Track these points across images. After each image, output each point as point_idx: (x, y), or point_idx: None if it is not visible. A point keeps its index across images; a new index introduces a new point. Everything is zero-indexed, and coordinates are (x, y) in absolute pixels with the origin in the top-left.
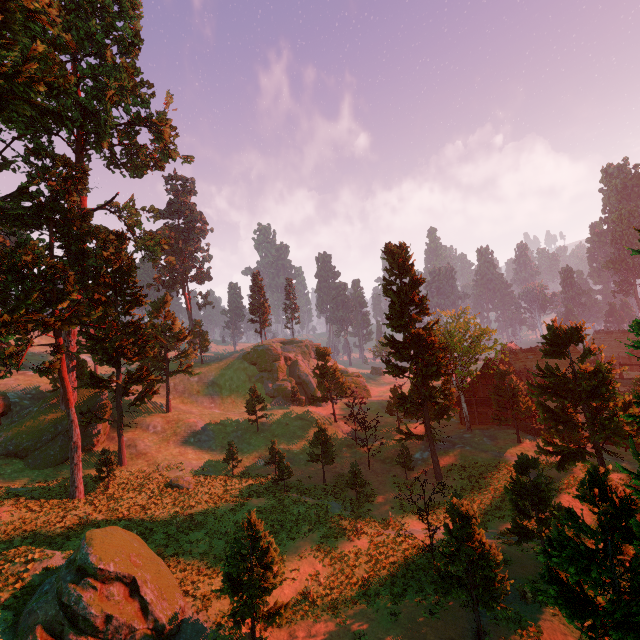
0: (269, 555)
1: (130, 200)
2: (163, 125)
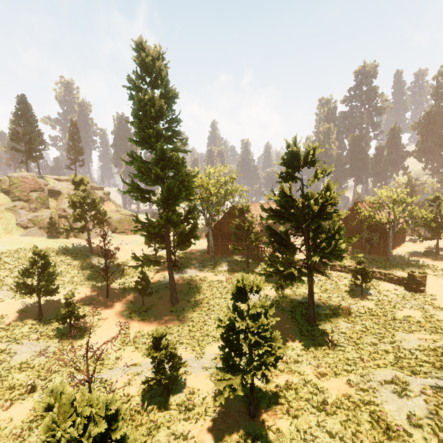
0: None
1: None
2: None
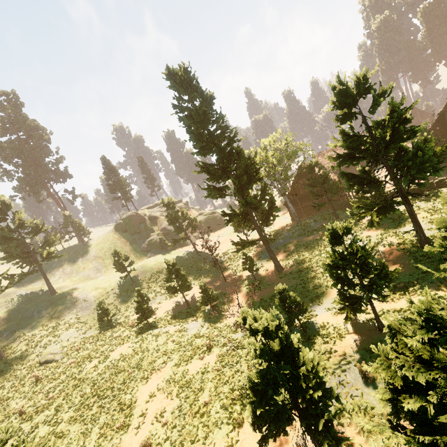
0: None
1: None
2: None
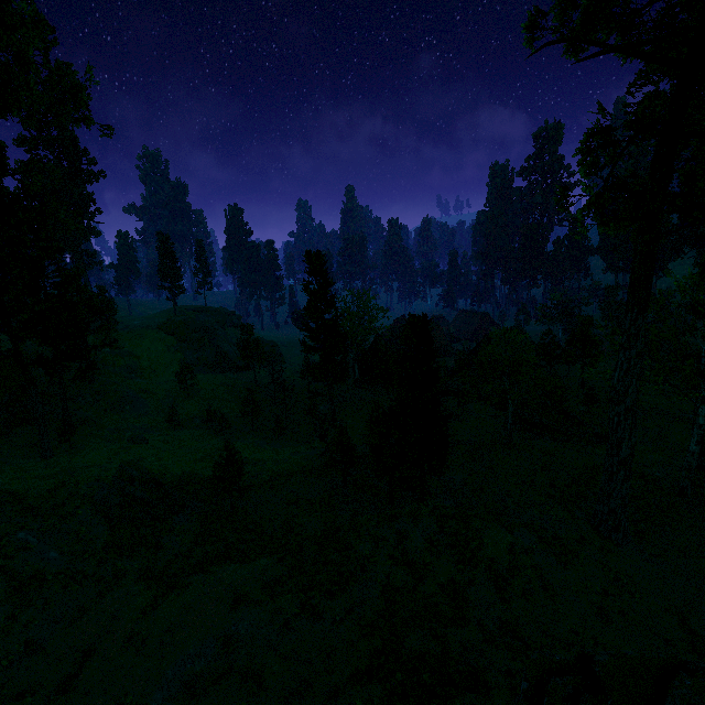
0: (240, 462)
1: (28, 160)
2: (77, 90)
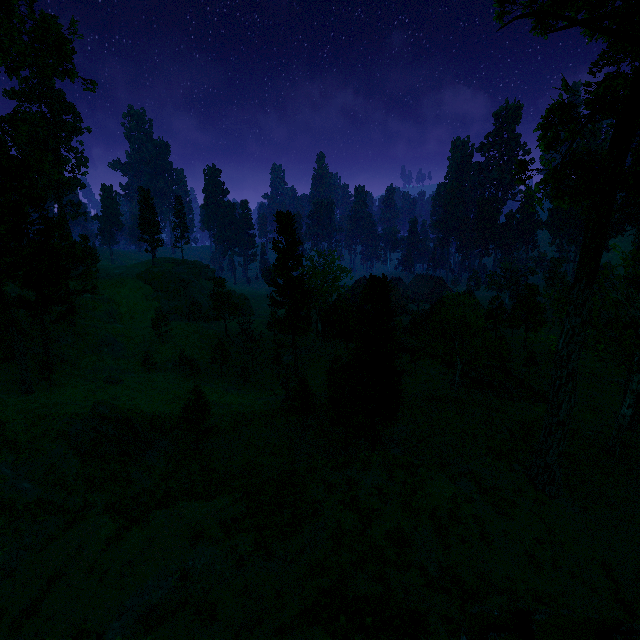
0: (206, 405)
1: (14, 110)
2: (62, 43)
